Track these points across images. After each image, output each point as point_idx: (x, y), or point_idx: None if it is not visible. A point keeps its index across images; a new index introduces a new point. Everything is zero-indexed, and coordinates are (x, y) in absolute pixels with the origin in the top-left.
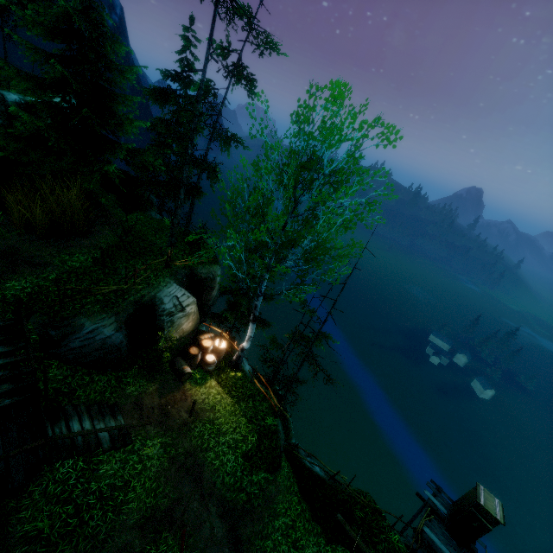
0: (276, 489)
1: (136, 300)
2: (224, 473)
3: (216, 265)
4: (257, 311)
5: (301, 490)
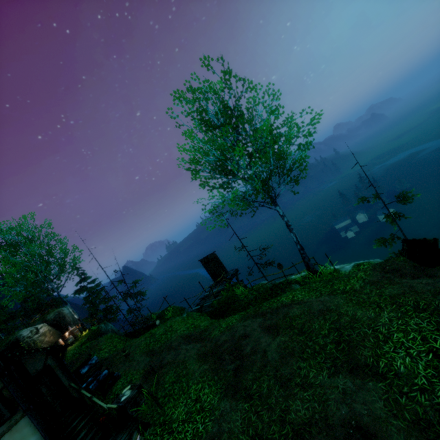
0: (98, 342)
1: (7, 344)
2: (68, 358)
3: (59, 308)
4: (63, 299)
5: (128, 337)
